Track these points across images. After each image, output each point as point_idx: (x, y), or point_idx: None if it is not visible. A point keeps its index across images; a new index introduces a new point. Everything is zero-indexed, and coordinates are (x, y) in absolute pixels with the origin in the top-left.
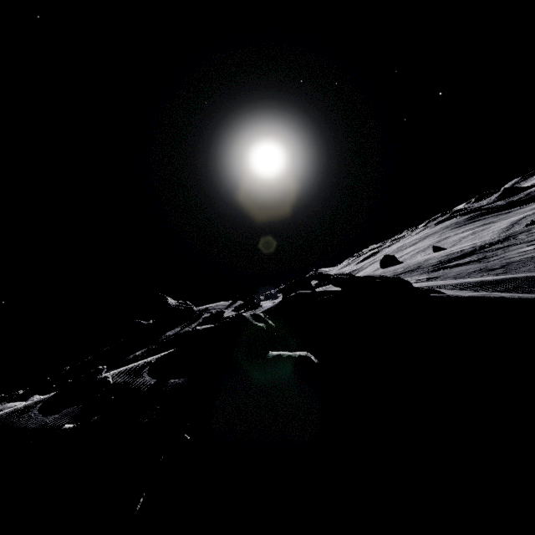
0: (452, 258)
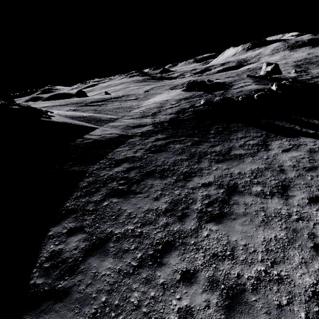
0: (97, 101)
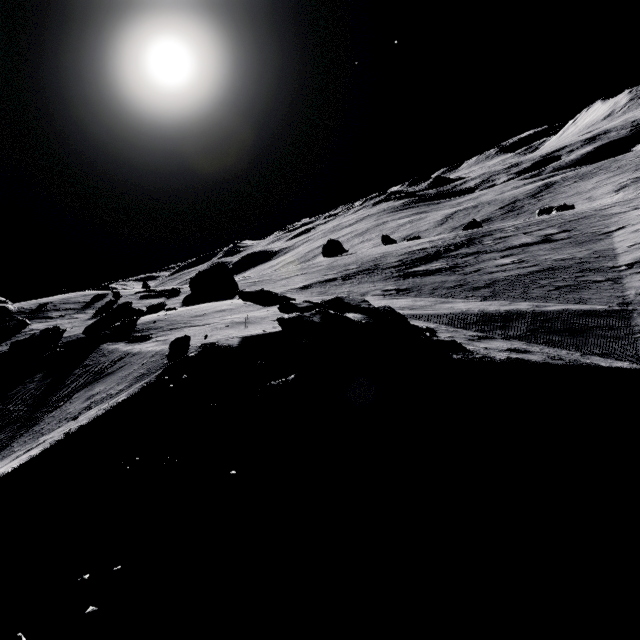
0: (416, 260)
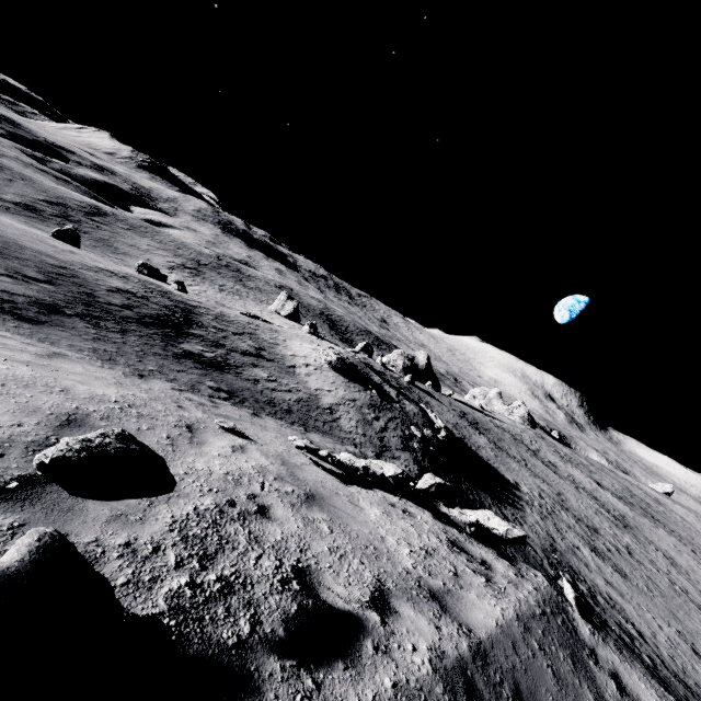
0: (157, 320)
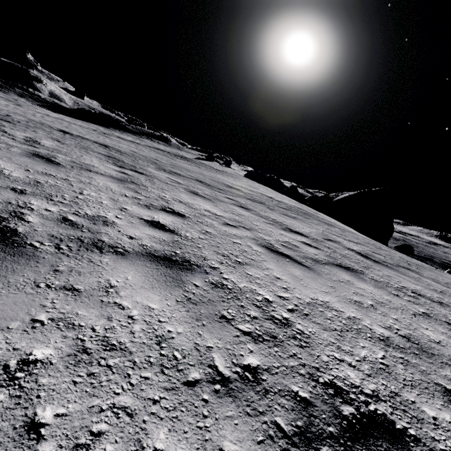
0: None
